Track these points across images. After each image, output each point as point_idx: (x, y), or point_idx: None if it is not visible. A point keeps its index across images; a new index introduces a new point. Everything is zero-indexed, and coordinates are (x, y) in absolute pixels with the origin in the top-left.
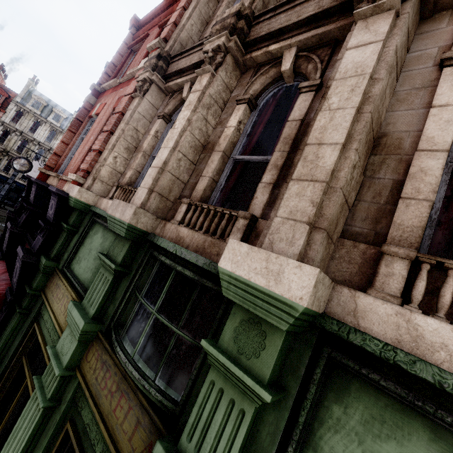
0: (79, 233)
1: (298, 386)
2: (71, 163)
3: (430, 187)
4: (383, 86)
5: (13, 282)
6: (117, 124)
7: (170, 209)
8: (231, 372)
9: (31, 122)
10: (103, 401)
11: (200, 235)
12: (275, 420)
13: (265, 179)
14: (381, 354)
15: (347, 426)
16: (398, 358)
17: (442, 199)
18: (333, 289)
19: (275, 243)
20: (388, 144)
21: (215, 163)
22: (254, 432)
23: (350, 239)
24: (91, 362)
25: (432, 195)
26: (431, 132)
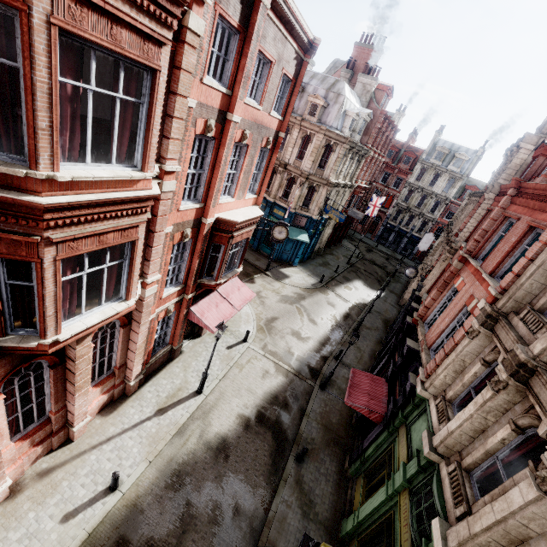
0: (418, 410)
1: None
2: (431, 329)
3: None
4: (515, 523)
5: (387, 412)
6: (451, 350)
7: (453, 454)
8: None
9: (432, 175)
10: (402, 518)
11: (449, 493)
12: None
13: (485, 498)
14: None
15: None
16: None
17: None
18: None
19: (449, 535)
20: None
21: (479, 454)
22: None
23: None
24: (403, 497)
25: None
26: None
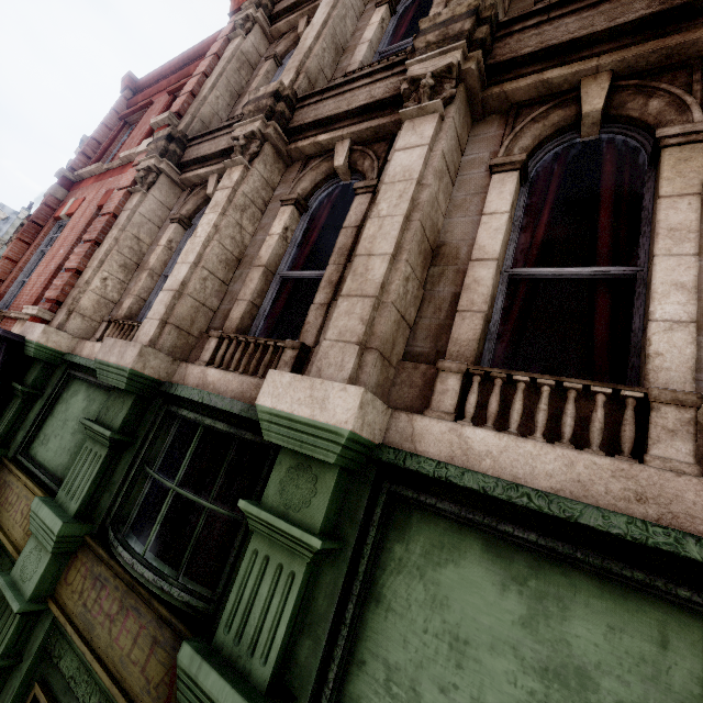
0: (45, 397)
1: (357, 532)
2: (25, 290)
3: (483, 297)
4: (431, 193)
5: None
6: (106, 230)
7: (193, 348)
8: (276, 530)
9: None
10: (98, 632)
11: (237, 376)
12: (333, 578)
13: (319, 299)
14: (434, 473)
15: (409, 563)
16: (450, 474)
17: (499, 310)
18: (391, 417)
19: (324, 370)
20: (447, 253)
21: (255, 282)
22: (309, 601)
23: (412, 361)
24: (75, 582)
25: (484, 306)
26: (483, 241)
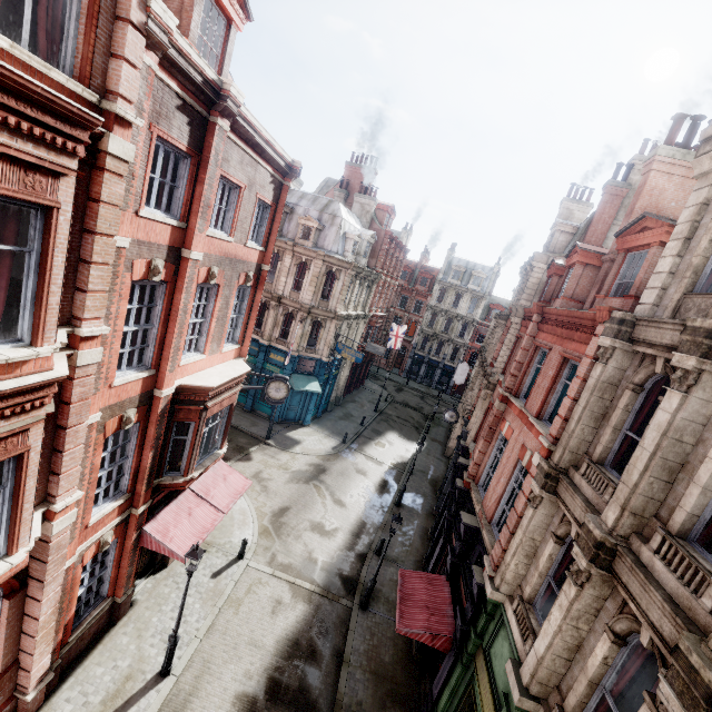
0: (494, 623)
1: None
2: (488, 495)
3: None
4: None
5: (456, 632)
6: (516, 526)
7: (551, 693)
8: None
9: (453, 296)
10: None
11: None
12: None
13: None
14: None
15: None
16: None
17: None
18: None
19: None
20: None
21: (582, 688)
22: None
23: None
24: None
25: None
26: None
